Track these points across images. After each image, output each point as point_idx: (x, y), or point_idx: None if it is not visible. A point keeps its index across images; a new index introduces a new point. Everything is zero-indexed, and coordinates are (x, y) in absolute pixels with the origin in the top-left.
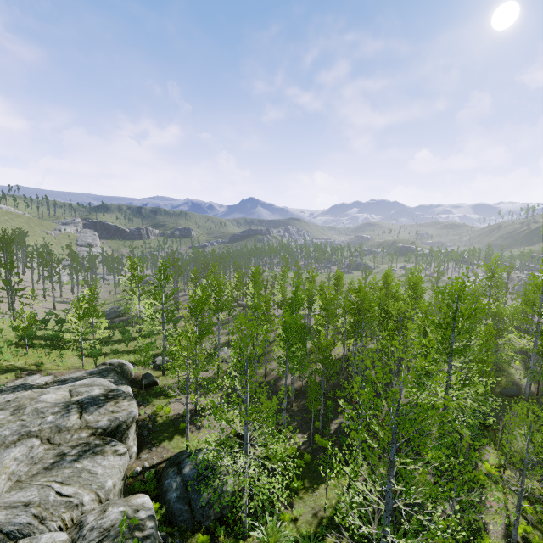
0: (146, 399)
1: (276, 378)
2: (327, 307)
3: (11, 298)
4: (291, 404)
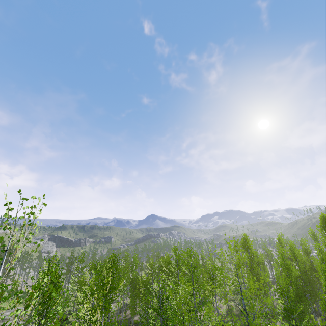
0: (61, 325)
1: (131, 317)
2: (152, 268)
3: (6, 279)
4: (132, 325)
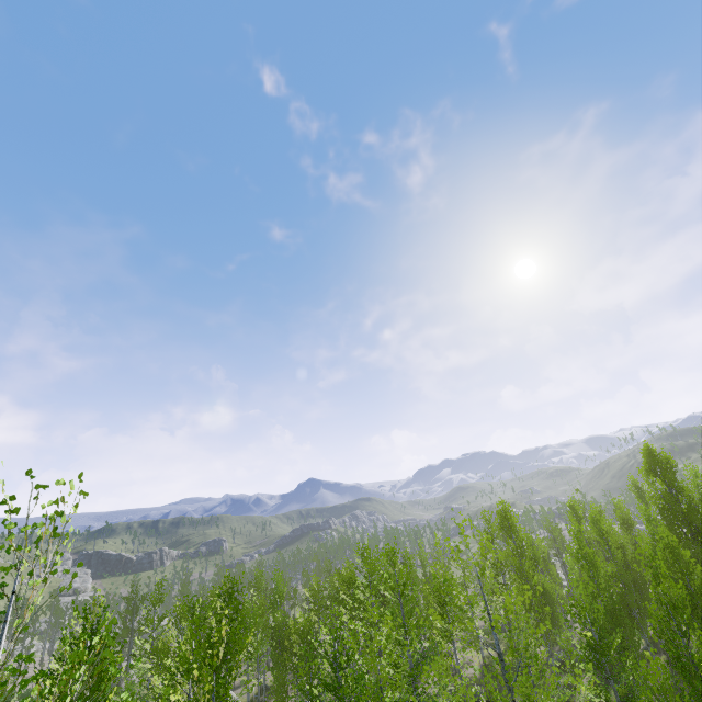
0: None
1: None
2: (316, 599)
3: None
4: None
